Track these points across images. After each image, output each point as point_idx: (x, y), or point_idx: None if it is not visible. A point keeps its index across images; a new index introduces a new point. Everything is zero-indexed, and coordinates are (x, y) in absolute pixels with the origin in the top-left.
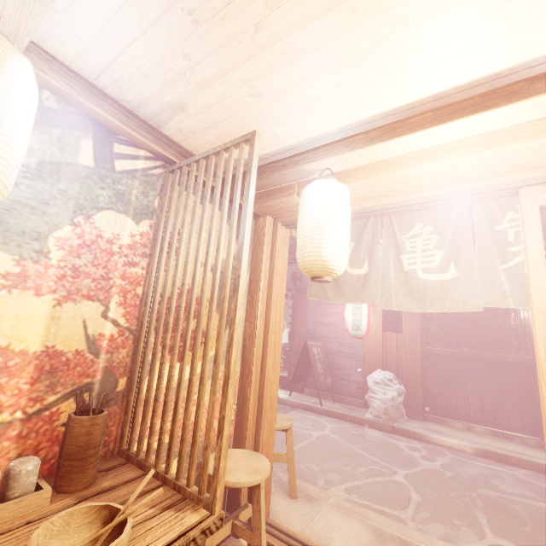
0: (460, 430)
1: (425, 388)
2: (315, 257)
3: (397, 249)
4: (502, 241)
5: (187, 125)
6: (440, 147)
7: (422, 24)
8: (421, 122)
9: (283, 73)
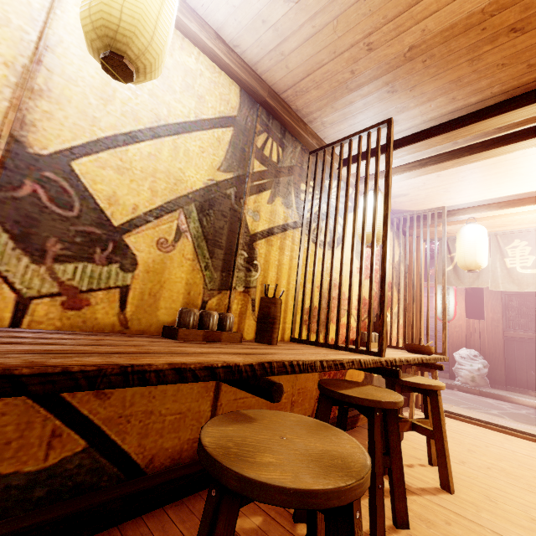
0: None
1: (506, 365)
2: (472, 261)
3: (502, 255)
4: None
5: (400, 200)
6: None
7: (534, 176)
8: (528, 201)
9: (465, 186)
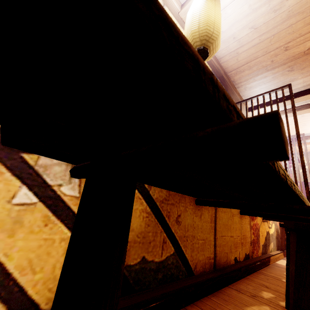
0: None
1: None
2: None
3: None
4: None
5: None
6: None
7: None
8: None
9: None
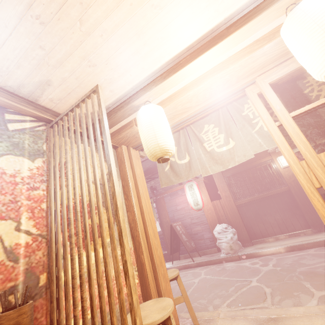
0: (273, 242)
1: (245, 225)
2: (155, 145)
3: (200, 141)
4: (248, 119)
5: (54, 95)
6: (200, 77)
7: (168, 7)
8: (185, 61)
9: (104, 48)
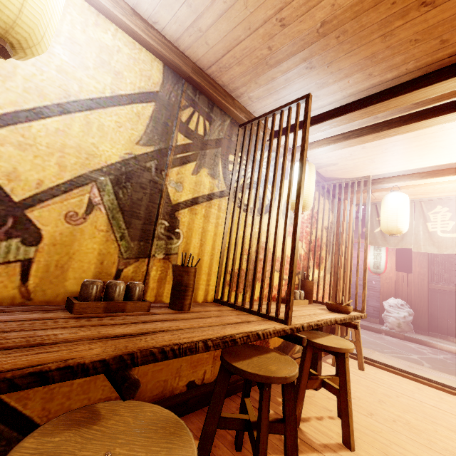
0: None
1: (430, 314)
2: (394, 226)
3: (425, 219)
4: None
5: (331, 169)
6: None
7: (453, 148)
8: (448, 172)
9: (388, 157)
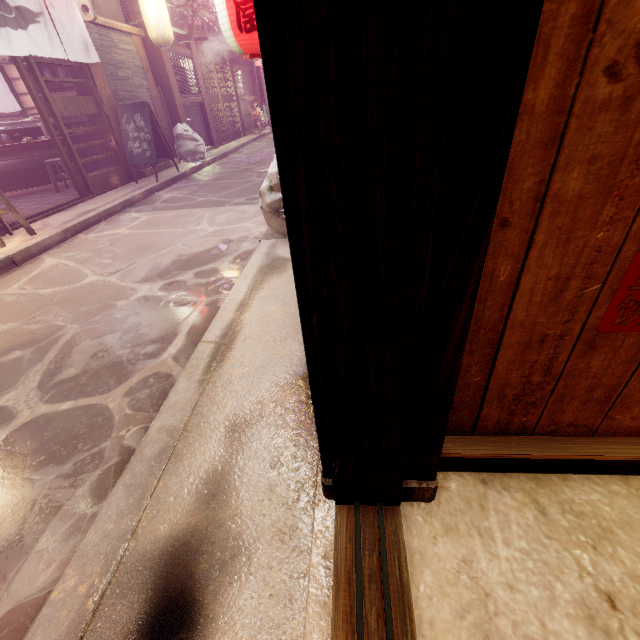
0: None
1: None
2: None
3: None
4: None
5: None
6: None
7: None
8: None
9: None
